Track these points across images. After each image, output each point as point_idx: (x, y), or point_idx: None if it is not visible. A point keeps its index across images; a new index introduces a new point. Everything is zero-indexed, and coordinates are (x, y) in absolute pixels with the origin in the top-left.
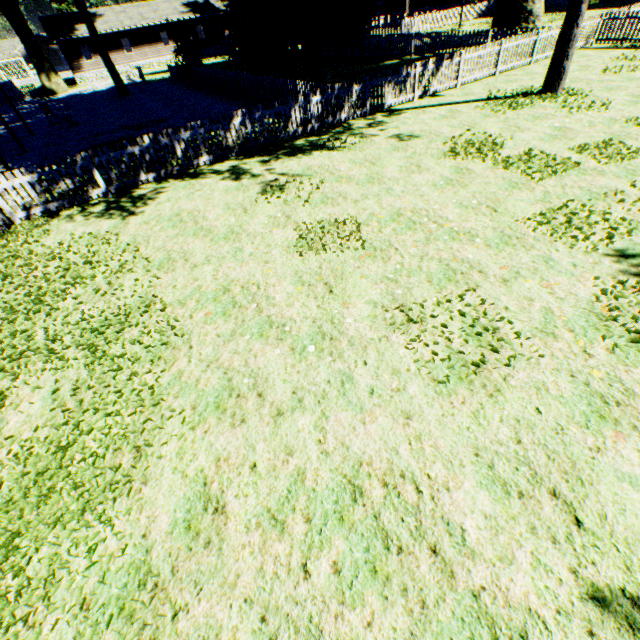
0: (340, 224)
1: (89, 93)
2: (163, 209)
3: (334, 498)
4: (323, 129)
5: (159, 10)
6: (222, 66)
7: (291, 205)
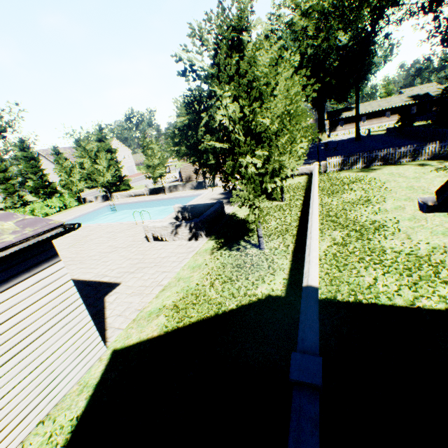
0: None
1: (337, 140)
2: (384, 172)
3: None
4: None
5: (390, 101)
6: (422, 126)
7: None
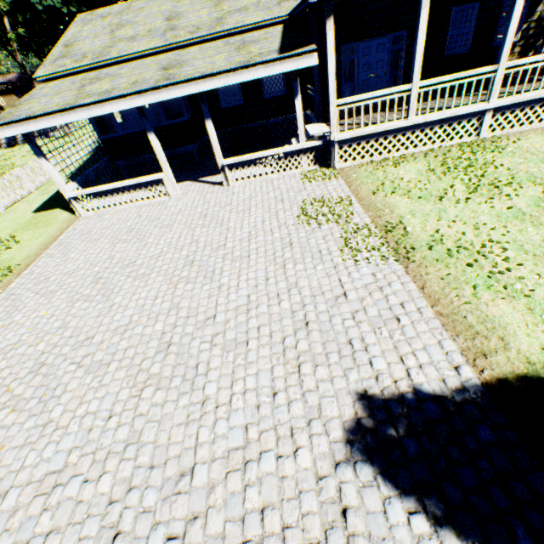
0: None
1: None
2: None
3: None
4: None
5: None
6: None
7: None
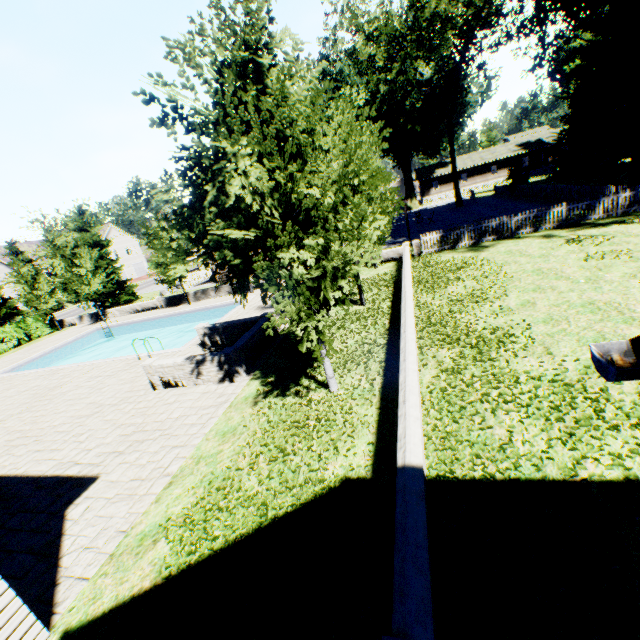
0: (617, 252)
1: (433, 207)
2: (499, 250)
3: (580, 304)
4: (627, 214)
5: (495, 152)
6: (539, 183)
7: (584, 246)
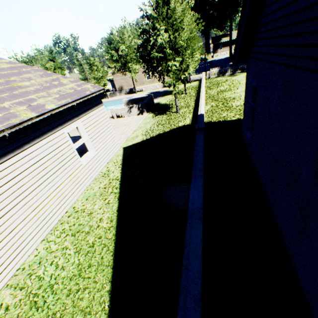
0: None
1: (218, 59)
2: (241, 76)
3: None
4: None
5: None
6: None
7: None
